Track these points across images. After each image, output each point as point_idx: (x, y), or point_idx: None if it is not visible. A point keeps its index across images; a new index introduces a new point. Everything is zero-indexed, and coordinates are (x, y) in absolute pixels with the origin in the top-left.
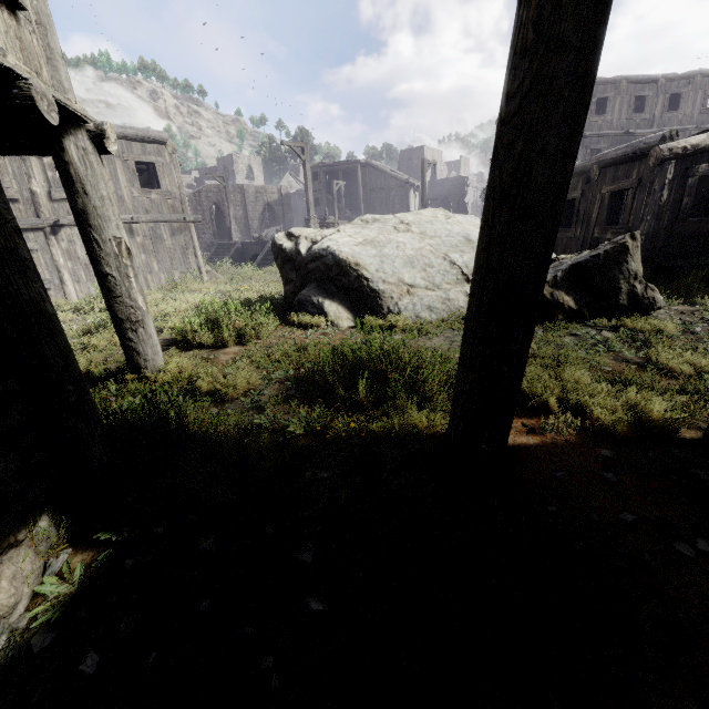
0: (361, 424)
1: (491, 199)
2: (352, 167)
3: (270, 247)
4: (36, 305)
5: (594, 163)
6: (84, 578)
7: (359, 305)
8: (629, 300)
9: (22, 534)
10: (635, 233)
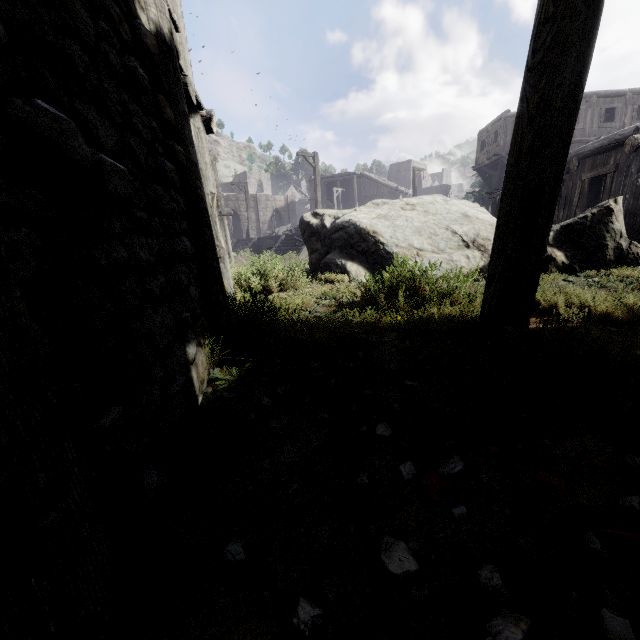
0: (406, 318)
1: (520, 125)
2: (349, 178)
3: (283, 240)
4: (204, 203)
5: (573, 156)
6: (240, 374)
7: (376, 265)
8: (615, 256)
9: (202, 341)
10: (618, 198)
